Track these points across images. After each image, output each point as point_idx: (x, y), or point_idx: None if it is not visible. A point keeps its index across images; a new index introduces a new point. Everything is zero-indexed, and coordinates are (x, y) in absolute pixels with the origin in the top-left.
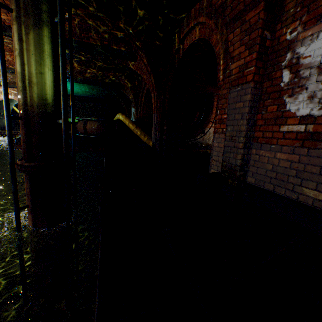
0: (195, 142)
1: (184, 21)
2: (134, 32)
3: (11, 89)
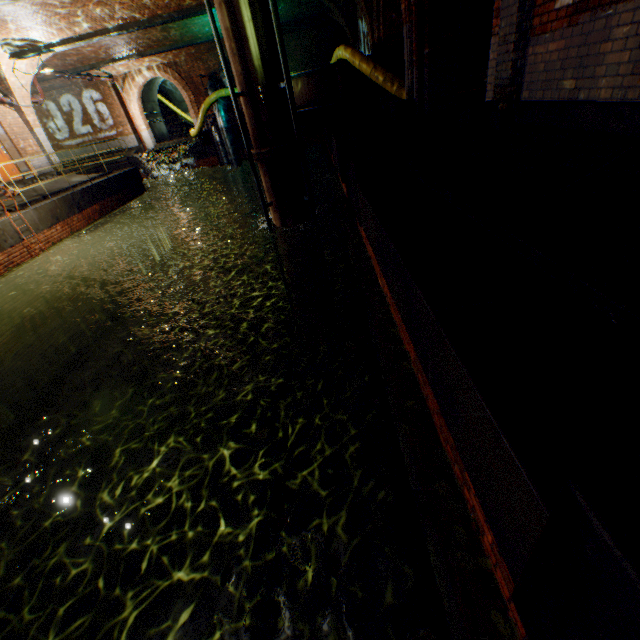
0: None
1: None
2: None
3: (151, 59)
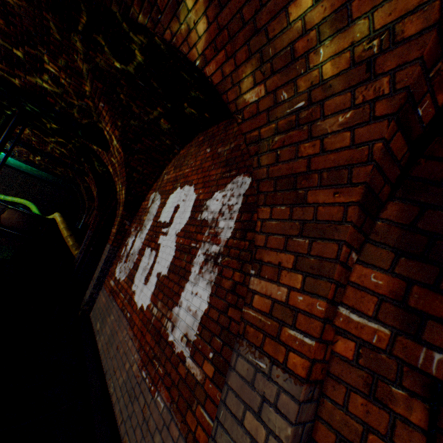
0: None
1: None
2: (86, 161)
3: None
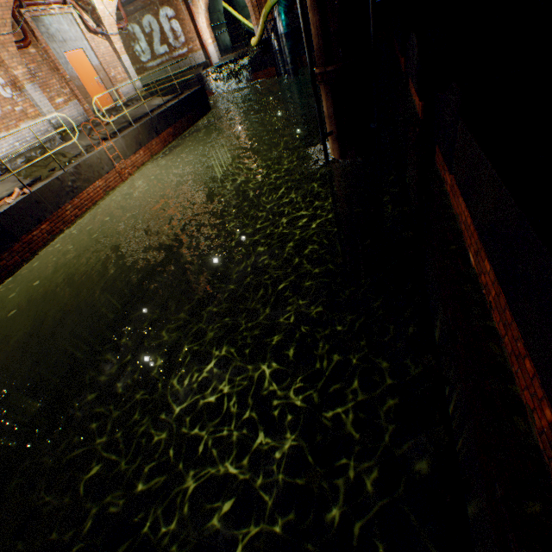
0: None
1: None
2: None
3: None
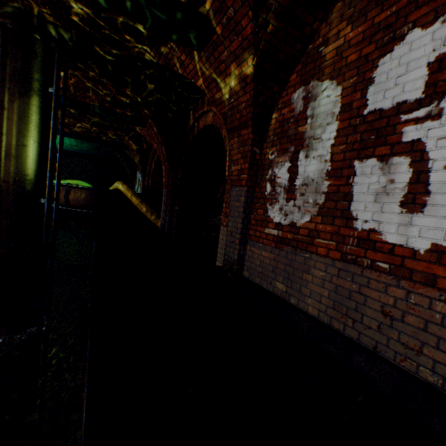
0: (219, 222)
1: (199, 102)
2: (144, 101)
3: None
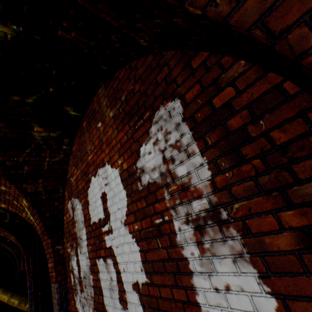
0: None
1: None
2: None
3: None
